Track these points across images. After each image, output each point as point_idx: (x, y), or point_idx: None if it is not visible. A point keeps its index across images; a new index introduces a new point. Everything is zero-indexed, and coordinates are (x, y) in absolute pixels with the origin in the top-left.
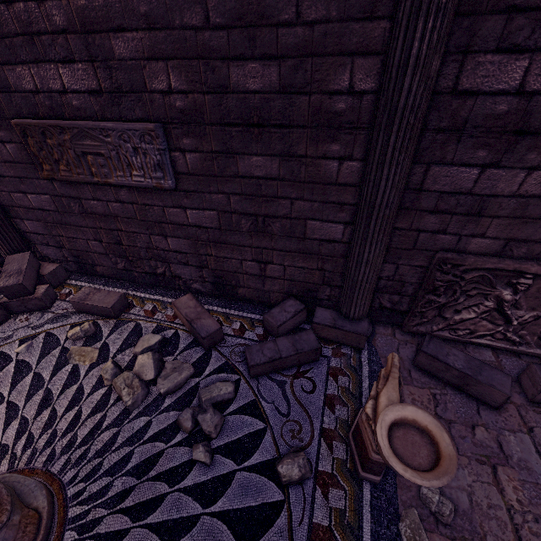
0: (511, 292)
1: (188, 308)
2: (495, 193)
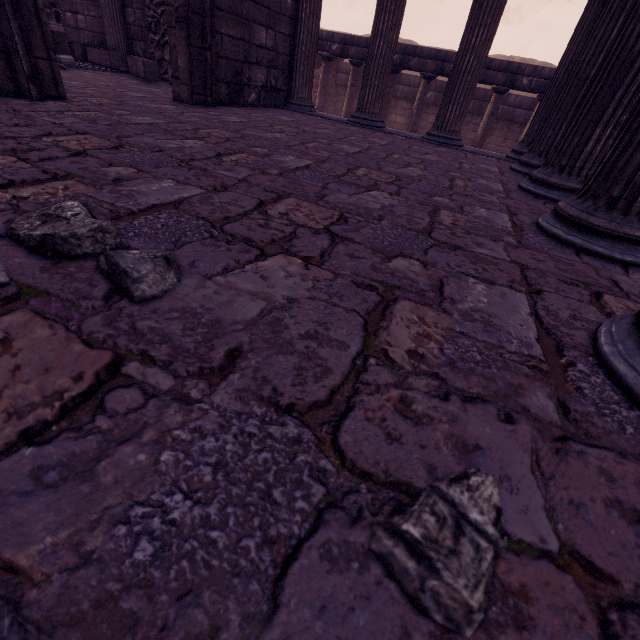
0: None
1: None
2: None
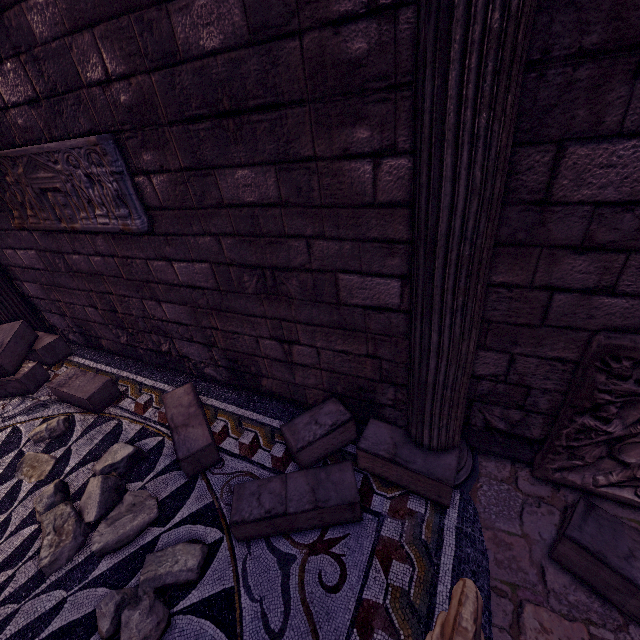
0: None
1: (179, 408)
2: None
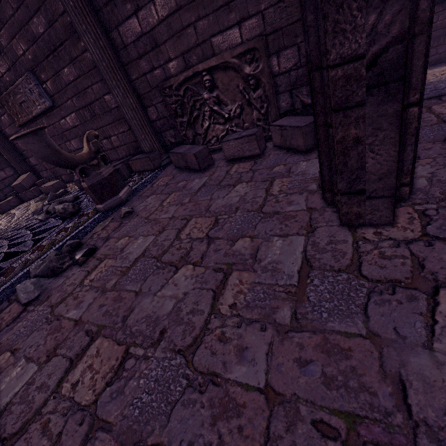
0: (207, 92)
1: None
2: (153, 27)
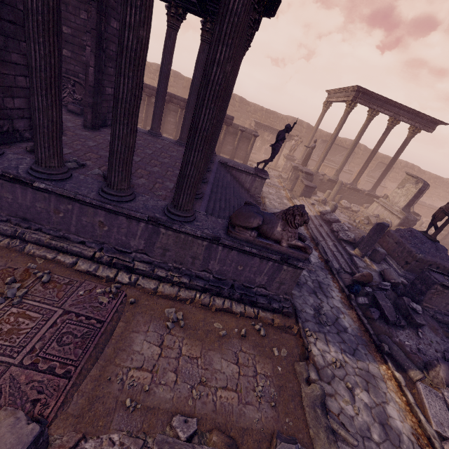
0: (71, 86)
1: None
2: None
